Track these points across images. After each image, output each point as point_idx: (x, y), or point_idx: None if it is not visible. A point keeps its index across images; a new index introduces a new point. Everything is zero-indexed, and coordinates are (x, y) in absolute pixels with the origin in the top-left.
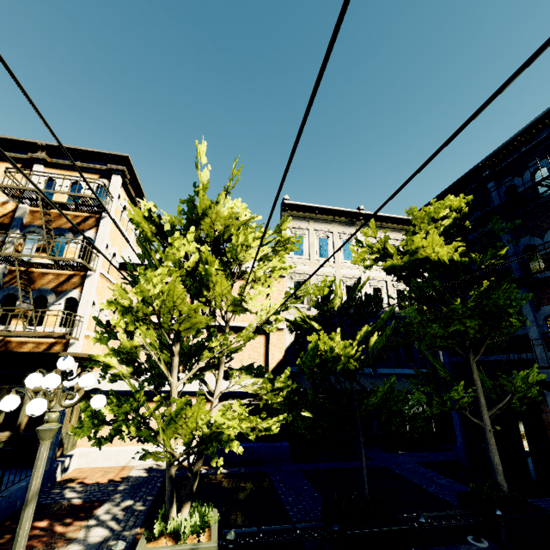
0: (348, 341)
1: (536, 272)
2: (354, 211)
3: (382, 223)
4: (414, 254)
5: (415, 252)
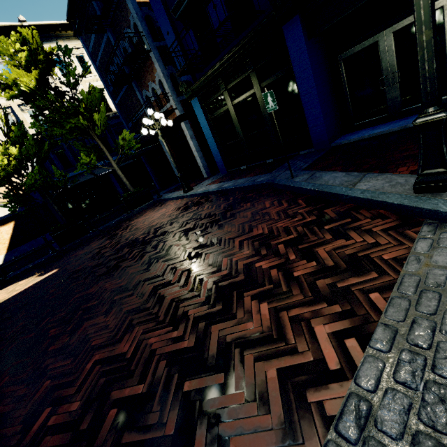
0: (4, 157)
1: (118, 72)
2: (16, 25)
3: (55, 32)
4: (17, 85)
5: (16, 83)
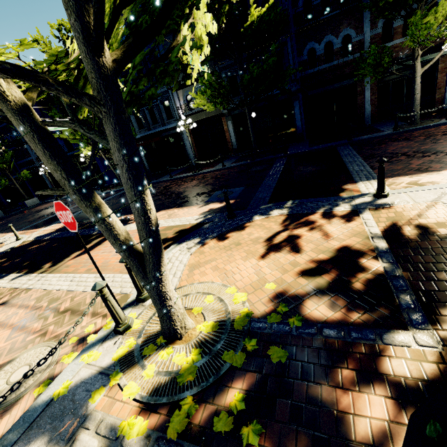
0: None
1: (22, 144)
2: None
3: None
4: None
5: None
